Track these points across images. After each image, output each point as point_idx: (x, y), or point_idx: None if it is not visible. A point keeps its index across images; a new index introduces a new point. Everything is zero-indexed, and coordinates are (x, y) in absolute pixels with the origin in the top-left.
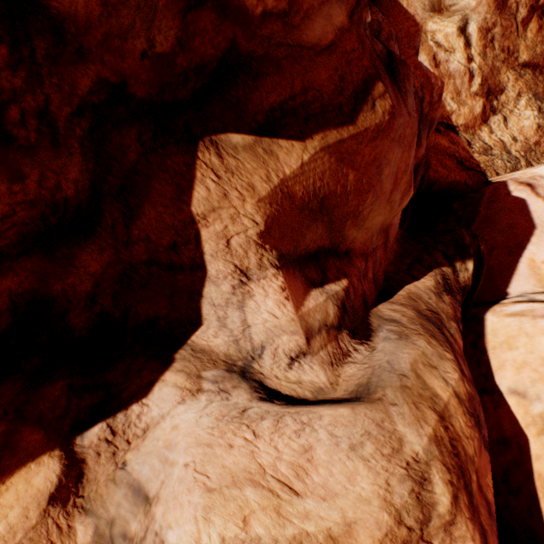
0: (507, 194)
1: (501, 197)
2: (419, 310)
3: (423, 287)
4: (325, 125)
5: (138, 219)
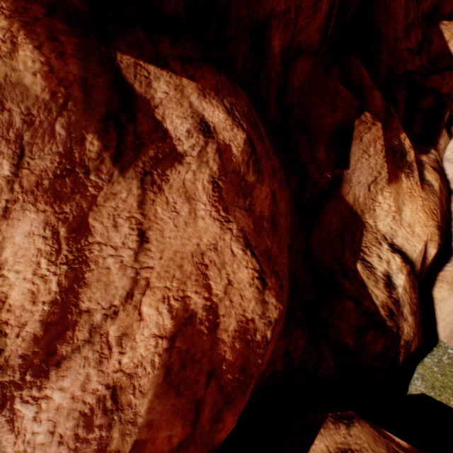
0: None
1: None
2: None
3: None
4: None
5: (431, 46)
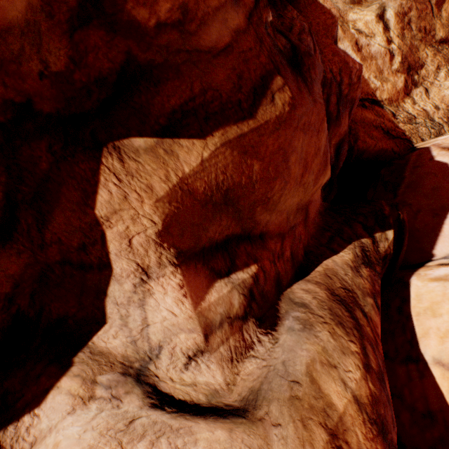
0: (430, 159)
1: (425, 162)
2: (332, 289)
3: (341, 262)
4: (224, 121)
5: (49, 224)
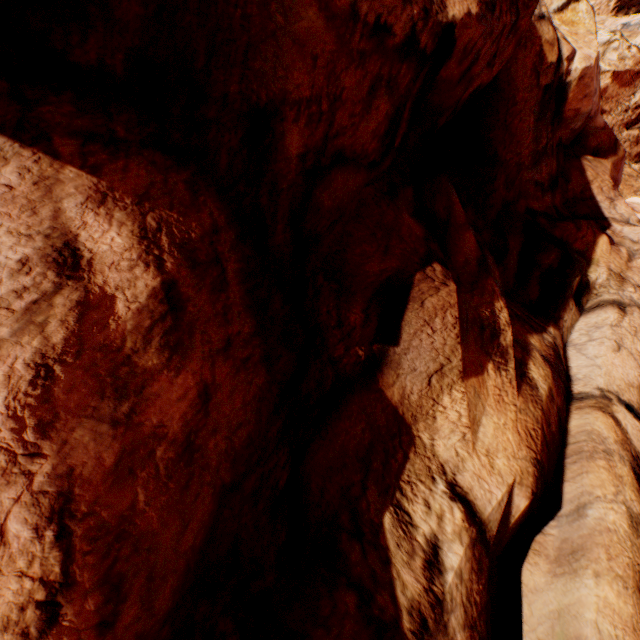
0: None
1: None
2: None
3: None
4: (609, 154)
5: (569, 183)
